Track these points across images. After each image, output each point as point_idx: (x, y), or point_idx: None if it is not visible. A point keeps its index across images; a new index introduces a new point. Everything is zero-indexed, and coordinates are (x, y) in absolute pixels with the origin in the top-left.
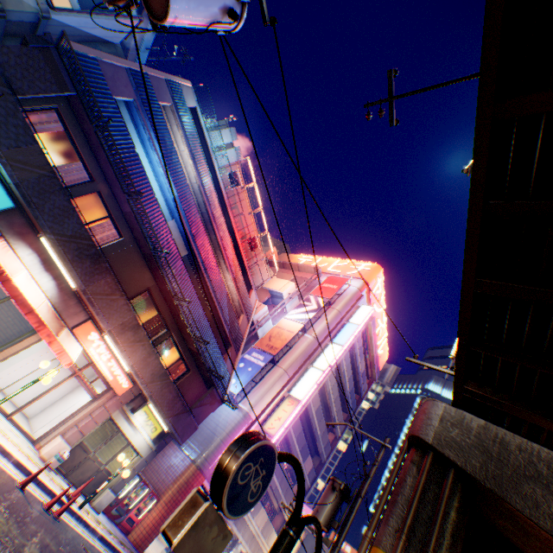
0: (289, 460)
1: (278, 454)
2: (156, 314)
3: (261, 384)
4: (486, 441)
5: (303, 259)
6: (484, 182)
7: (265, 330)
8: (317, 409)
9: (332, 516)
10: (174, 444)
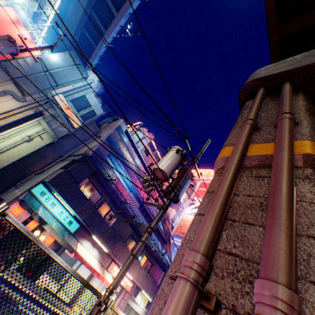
0: None
1: None
2: (134, 243)
3: None
4: None
5: None
6: None
7: (176, 221)
8: None
9: None
10: None
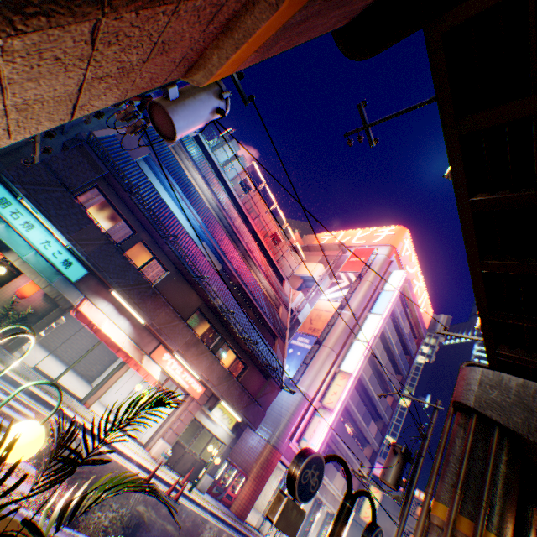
0: (333, 459)
1: (325, 457)
2: (209, 326)
3: (311, 365)
4: (525, 398)
5: (326, 237)
6: (465, 183)
7: (305, 314)
8: (370, 378)
9: (398, 476)
10: (248, 429)
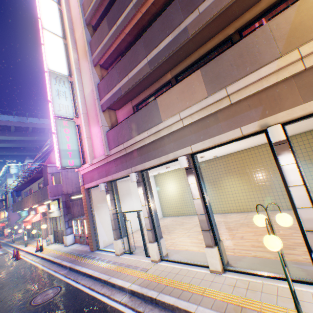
0: None
1: None
2: None
3: None
4: None
5: None
6: None
7: None
8: None
9: None
10: None
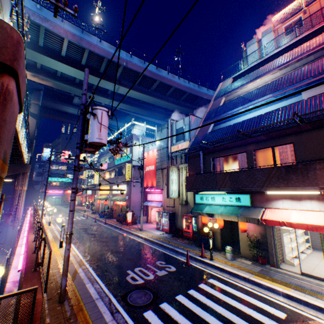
0: None
1: None
2: None
3: None
4: None
5: None
6: None
7: None
8: None
9: None
10: None
